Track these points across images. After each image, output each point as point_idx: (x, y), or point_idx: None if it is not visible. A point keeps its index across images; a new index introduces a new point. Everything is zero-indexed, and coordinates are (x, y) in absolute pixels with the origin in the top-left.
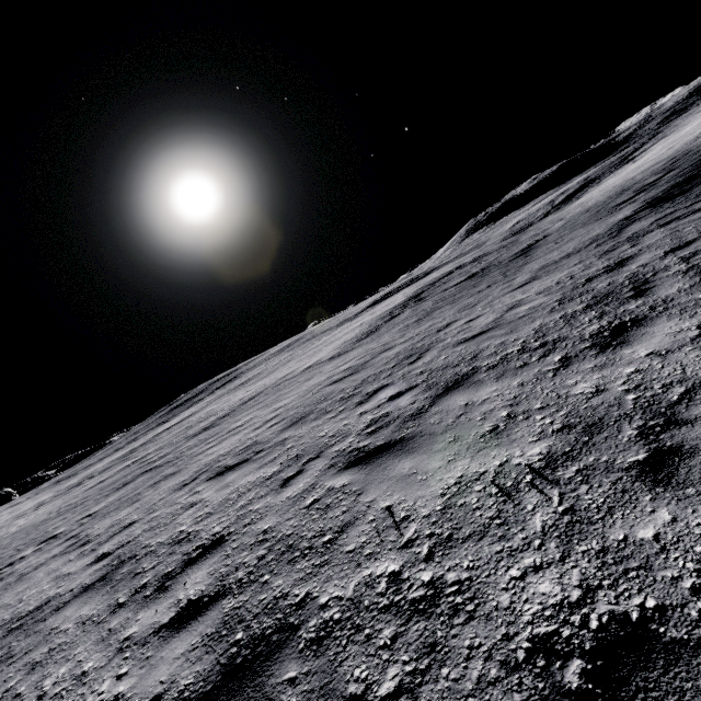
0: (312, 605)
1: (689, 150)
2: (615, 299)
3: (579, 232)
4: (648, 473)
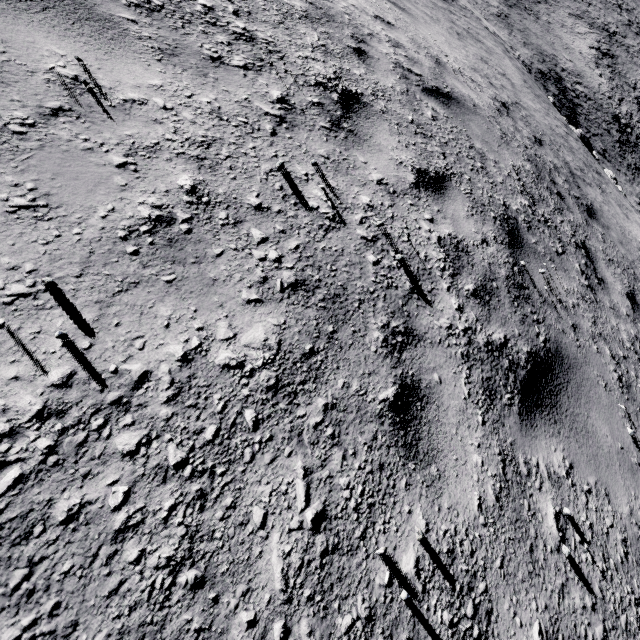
0: (507, 2)
1: None
2: None
3: None
4: (516, 7)
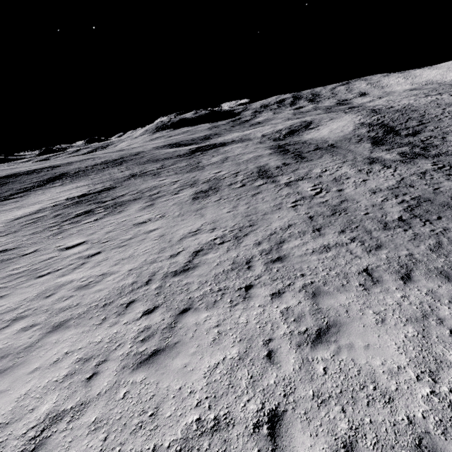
0: None
1: (358, 134)
2: (420, 155)
3: (355, 146)
4: None
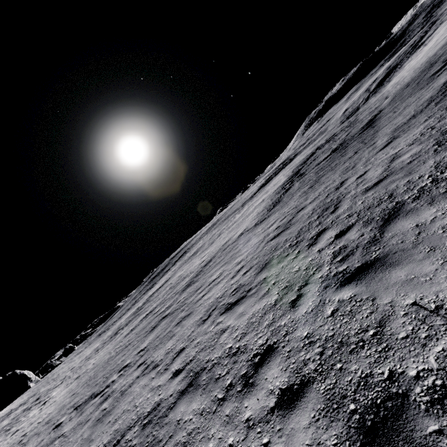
0: (404, 378)
1: None
2: None
3: (411, 100)
4: None
